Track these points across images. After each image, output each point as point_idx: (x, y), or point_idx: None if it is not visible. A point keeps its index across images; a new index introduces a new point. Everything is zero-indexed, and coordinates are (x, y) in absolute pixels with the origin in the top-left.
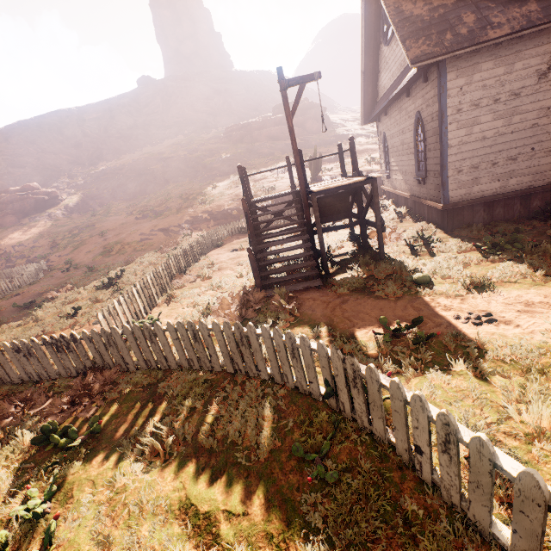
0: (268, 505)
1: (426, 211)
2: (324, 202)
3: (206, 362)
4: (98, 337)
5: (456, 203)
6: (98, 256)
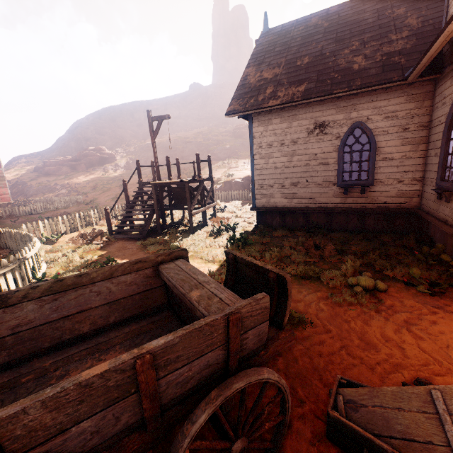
0: None
1: None
2: (175, 191)
3: None
4: (7, 233)
5: (259, 208)
6: (109, 200)
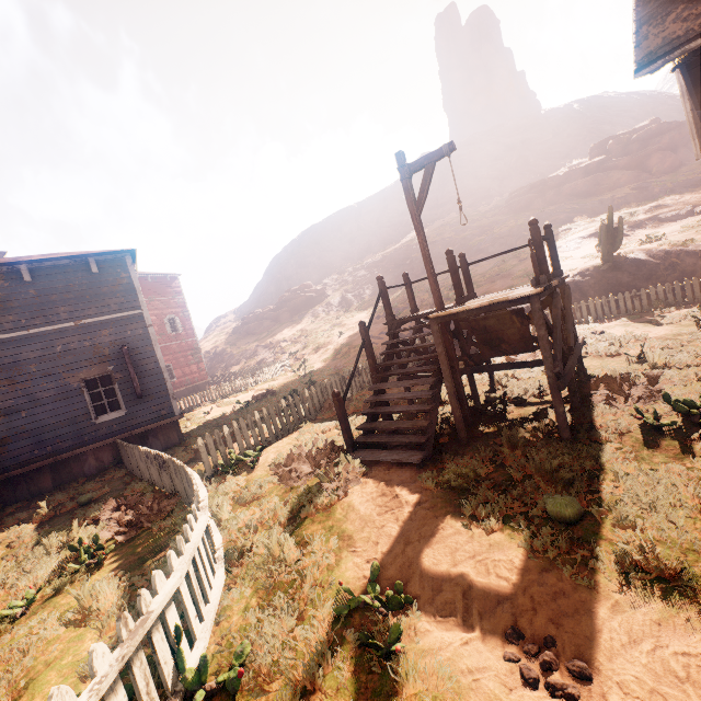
0: None
1: None
2: (482, 326)
3: None
4: (171, 464)
5: None
6: (326, 359)
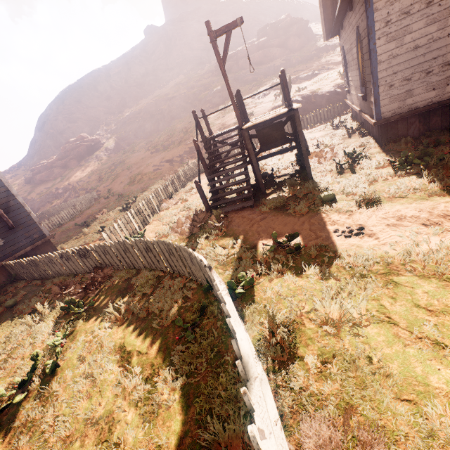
0: (158, 350)
1: (370, 126)
2: (262, 133)
3: (158, 265)
4: (99, 248)
5: (388, 118)
6: (126, 186)
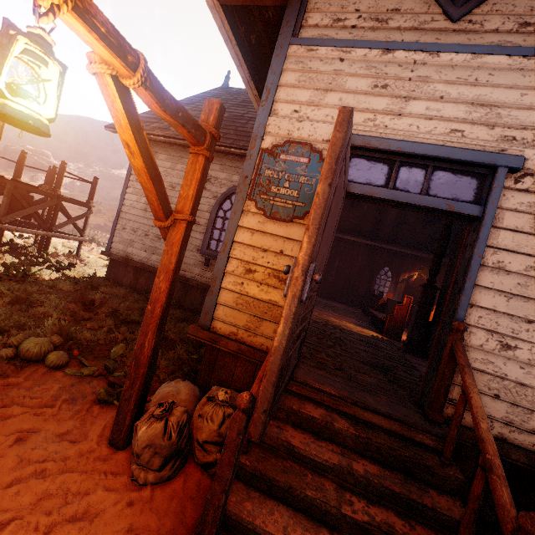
0: None
1: None
2: (13, 196)
3: None
4: None
5: (111, 254)
6: None
